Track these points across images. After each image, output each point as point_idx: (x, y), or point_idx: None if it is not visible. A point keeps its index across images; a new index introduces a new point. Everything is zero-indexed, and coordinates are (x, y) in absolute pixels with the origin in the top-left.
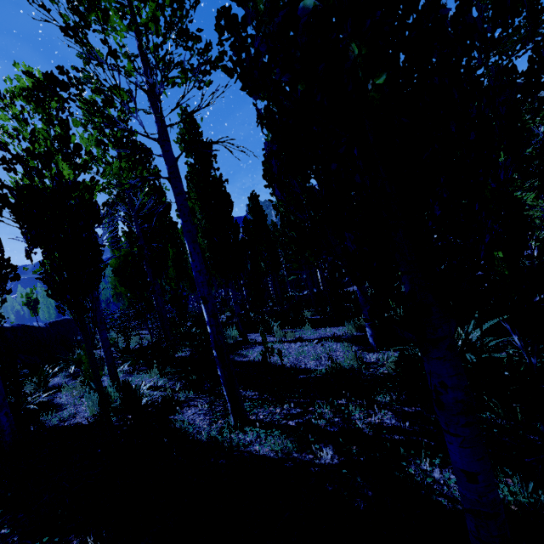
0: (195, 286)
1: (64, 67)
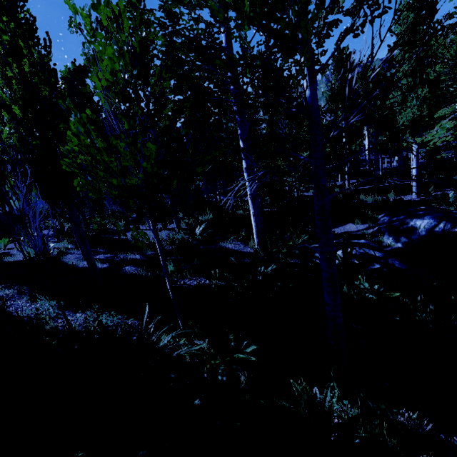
0: None
1: None
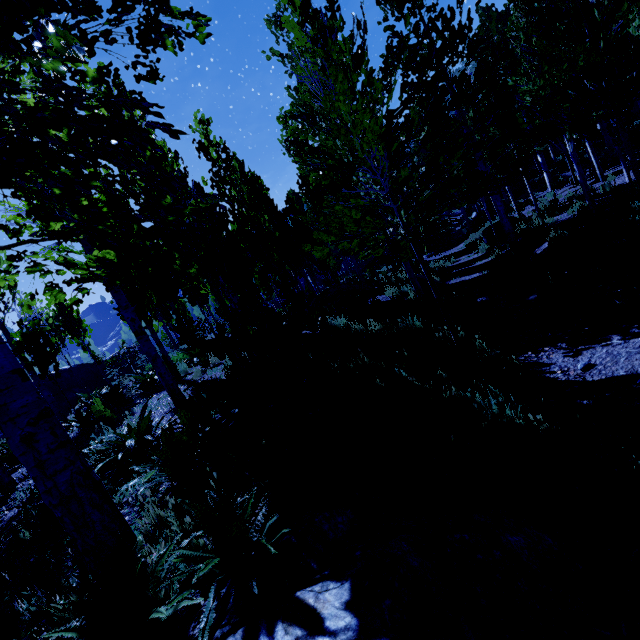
0: None
1: None
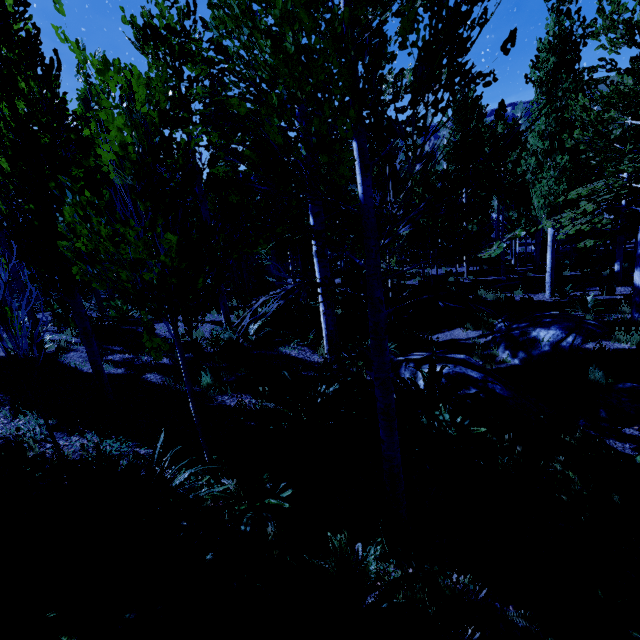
0: None
1: None
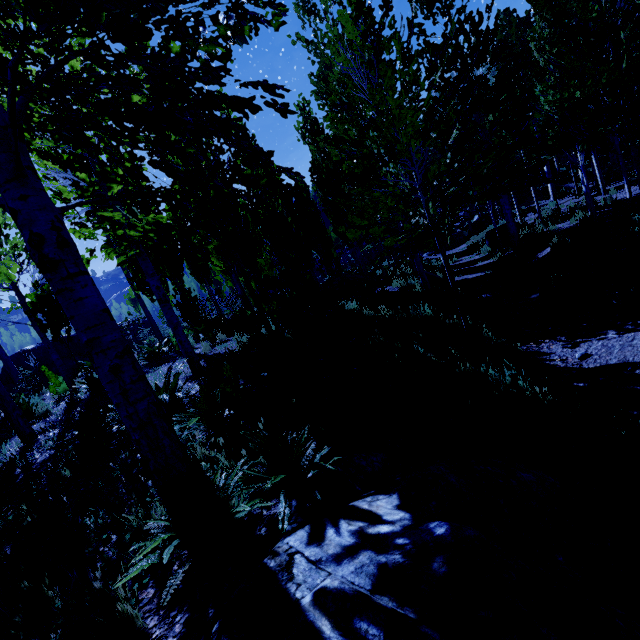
0: None
1: None
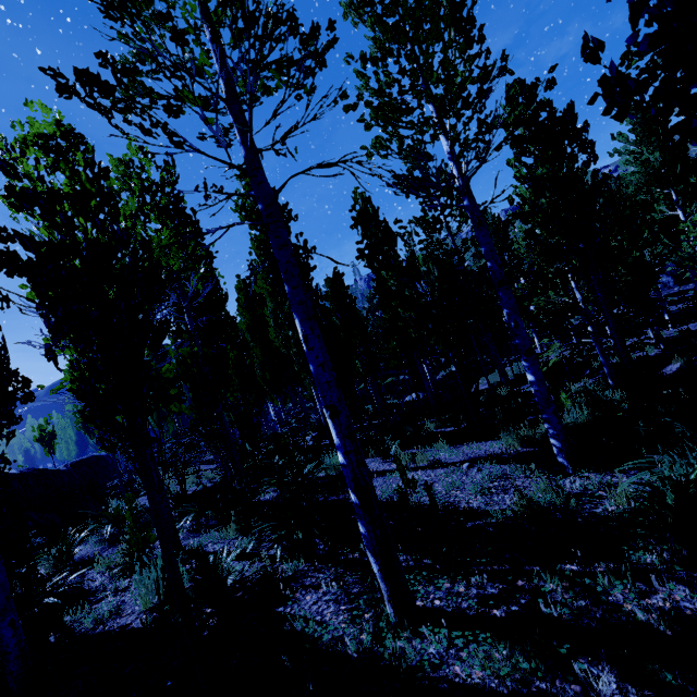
0: (262, 400)
1: (107, 53)
